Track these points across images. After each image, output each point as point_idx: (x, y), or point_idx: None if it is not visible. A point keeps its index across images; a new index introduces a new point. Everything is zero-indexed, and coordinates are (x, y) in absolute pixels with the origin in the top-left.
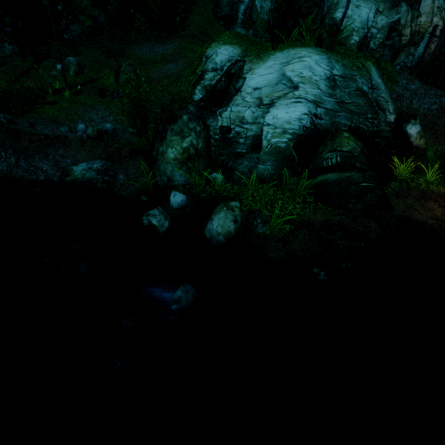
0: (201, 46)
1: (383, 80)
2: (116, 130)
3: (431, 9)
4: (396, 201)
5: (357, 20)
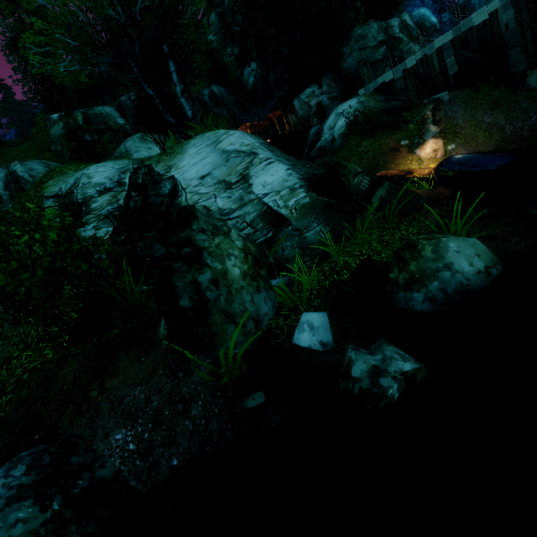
0: None
1: None
2: None
3: None
4: None
5: None
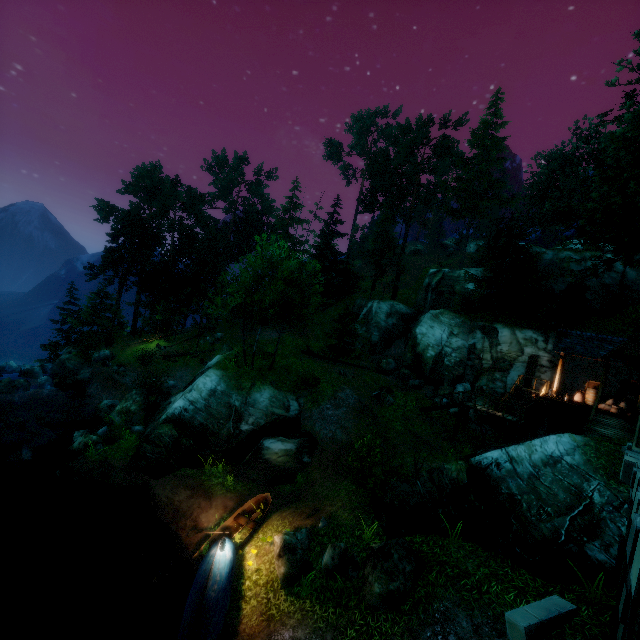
0: (295, 338)
1: (301, 400)
2: (175, 386)
3: (513, 340)
4: (167, 478)
5: (432, 338)
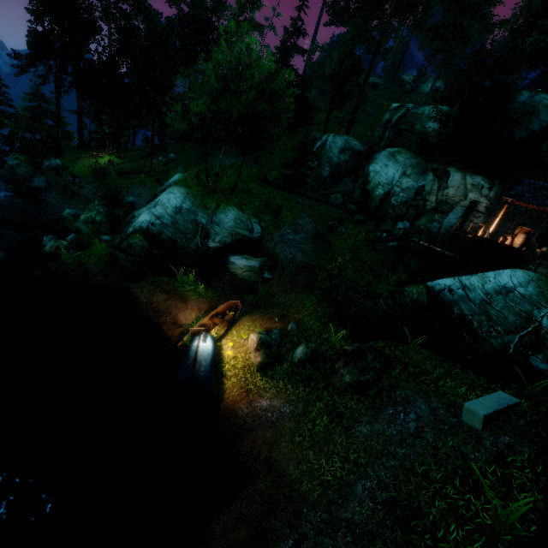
0: (249, 166)
1: (263, 224)
2: (135, 202)
3: (462, 184)
4: (143, 283)
5: (384, 176)
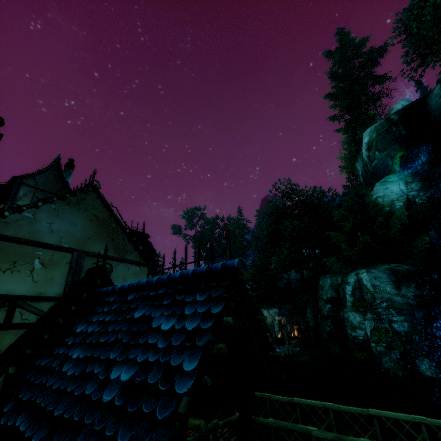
0: None
1: None
2: None
3: (269, 314)
4: None
5: None
